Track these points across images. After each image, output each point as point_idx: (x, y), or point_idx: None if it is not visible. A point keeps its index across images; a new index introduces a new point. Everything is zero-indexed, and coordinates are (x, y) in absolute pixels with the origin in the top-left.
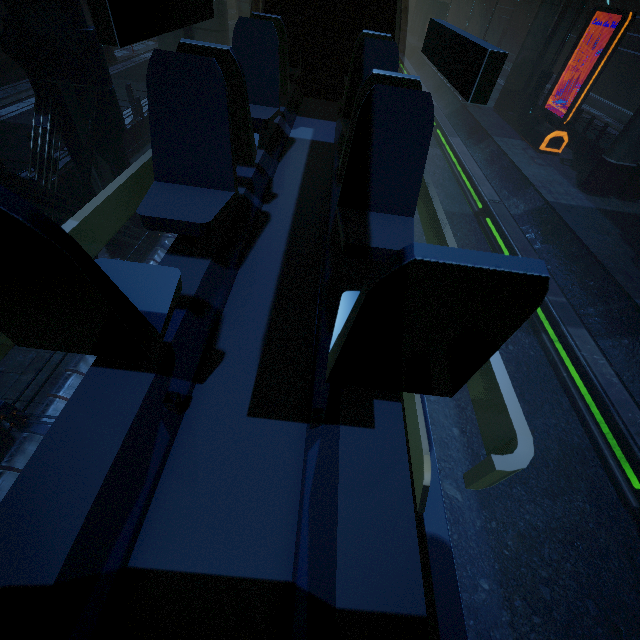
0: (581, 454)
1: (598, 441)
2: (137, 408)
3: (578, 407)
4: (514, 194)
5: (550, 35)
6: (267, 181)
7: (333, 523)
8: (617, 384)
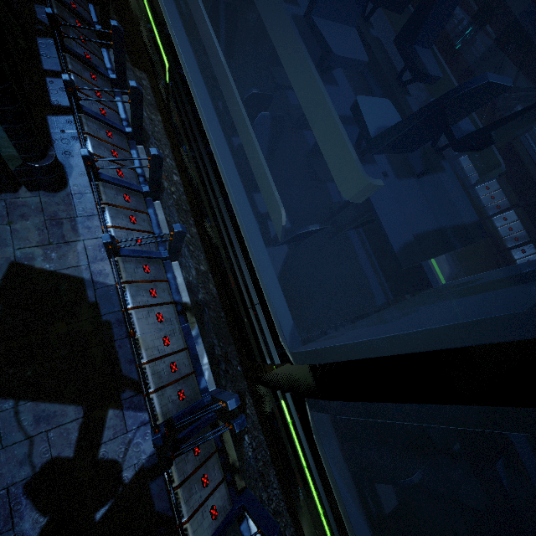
0: None
1: None
2: (385, 180)
3: None
4: None
5: None
6: None
7: (452, 205)
8: None
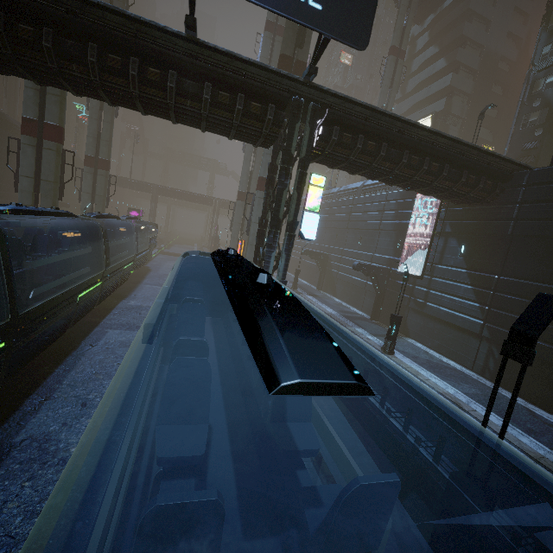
0: None
1: None
2: None
3: None
4: None
5: None
6: None
7: None
8: None
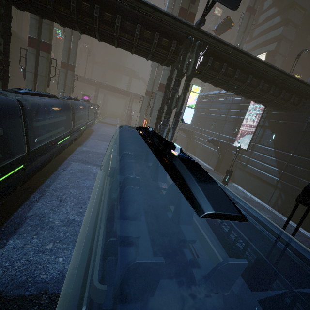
0: None
1: None
2: None
3: None
4: None
5: None
6: None
7: None
8: None
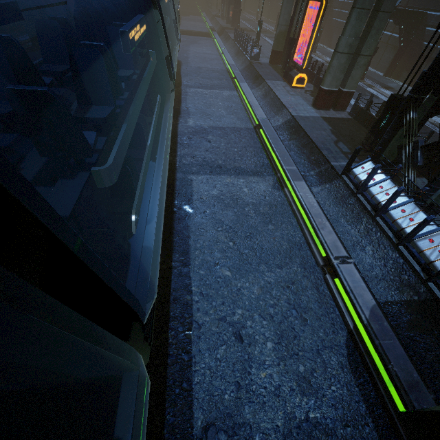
0: (299, 245)
1: (307, 237)
2: None
3: (300, 222)
4: (277, 113)
5: (293, 15)
6: (68, 104)
7: None
8: (316, 206)
